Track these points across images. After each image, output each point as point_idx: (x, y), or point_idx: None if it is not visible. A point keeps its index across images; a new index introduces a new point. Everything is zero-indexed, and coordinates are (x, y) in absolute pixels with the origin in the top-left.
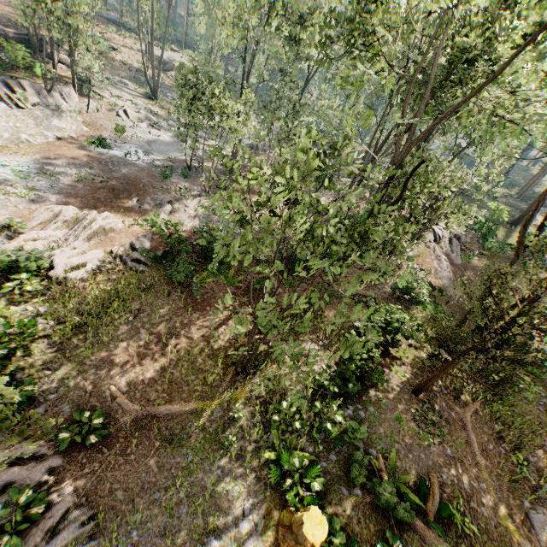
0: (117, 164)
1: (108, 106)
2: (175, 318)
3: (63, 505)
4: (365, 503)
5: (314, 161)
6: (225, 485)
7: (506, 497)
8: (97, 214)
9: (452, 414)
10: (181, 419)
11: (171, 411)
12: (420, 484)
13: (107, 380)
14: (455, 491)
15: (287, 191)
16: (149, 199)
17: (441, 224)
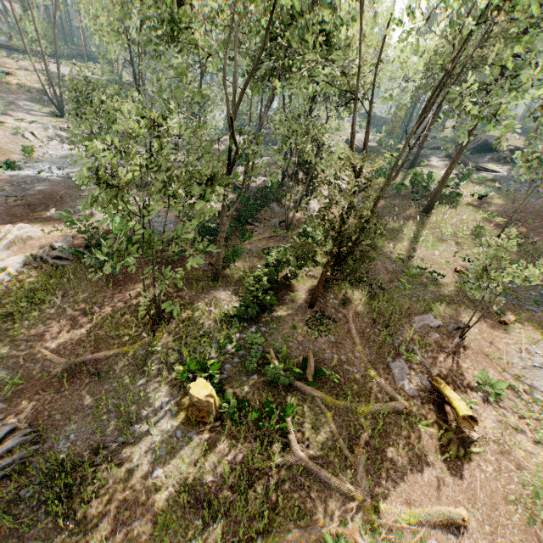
0: (31, 183)
1: (12, 130)
2: (99, 295)
3: (8, 428)
4: (260, 383)
5: (140, 132)
6: (146, 395)
7: (374, 358)
8: (13, 227)
9: (339, 315)
10: (108, 361)
11: (98, 357)
12: (303, 361)
13: (38, 348)
14: (334, 362)
15: (113, 154)
16: (67, 207)
17: (347, 179)
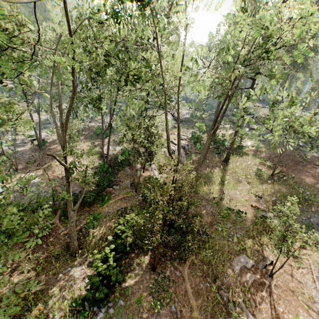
0: None
1: None
2: None
3: None
4: None
5: None
6: None
7: None
8: None
9: (177, 273)
10: None
11: None
12: None
13: None
14: None
15: None
16: None
17: (175, 142)
